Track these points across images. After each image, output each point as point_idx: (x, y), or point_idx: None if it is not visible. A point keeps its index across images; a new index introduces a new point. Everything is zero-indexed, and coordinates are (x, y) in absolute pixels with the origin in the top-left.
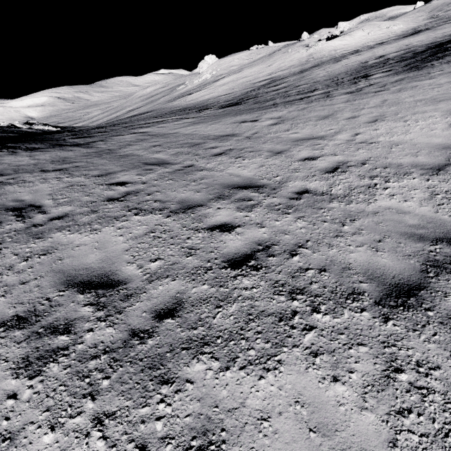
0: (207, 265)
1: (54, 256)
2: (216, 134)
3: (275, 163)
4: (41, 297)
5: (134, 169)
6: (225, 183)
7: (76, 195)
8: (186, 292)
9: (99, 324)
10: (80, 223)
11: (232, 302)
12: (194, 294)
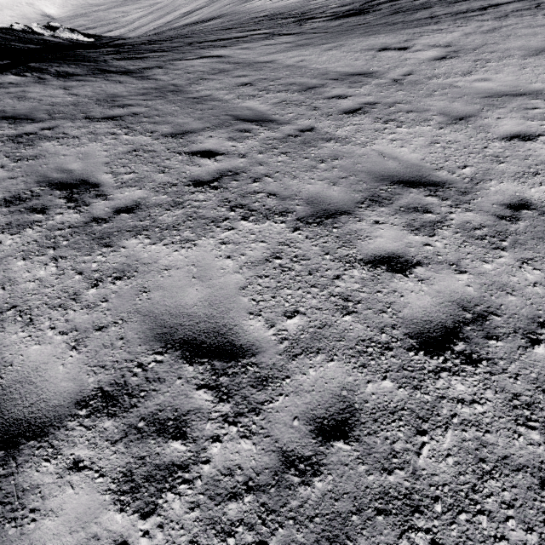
0: (381, 338)
1: (135, 283)
2: (339, 69)
3: (457, 139)
4: (129, 359)
5: (223, 128)
6: (375, 171)
7: (145, 169)
8: (357, 389)
9: (228, 429)
10: (161, 224)
11: (444, 427)
12: (371, 396)
